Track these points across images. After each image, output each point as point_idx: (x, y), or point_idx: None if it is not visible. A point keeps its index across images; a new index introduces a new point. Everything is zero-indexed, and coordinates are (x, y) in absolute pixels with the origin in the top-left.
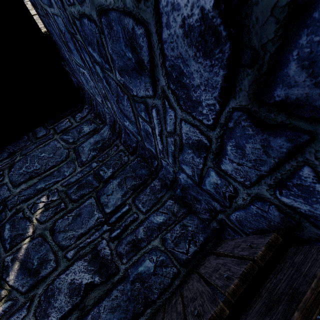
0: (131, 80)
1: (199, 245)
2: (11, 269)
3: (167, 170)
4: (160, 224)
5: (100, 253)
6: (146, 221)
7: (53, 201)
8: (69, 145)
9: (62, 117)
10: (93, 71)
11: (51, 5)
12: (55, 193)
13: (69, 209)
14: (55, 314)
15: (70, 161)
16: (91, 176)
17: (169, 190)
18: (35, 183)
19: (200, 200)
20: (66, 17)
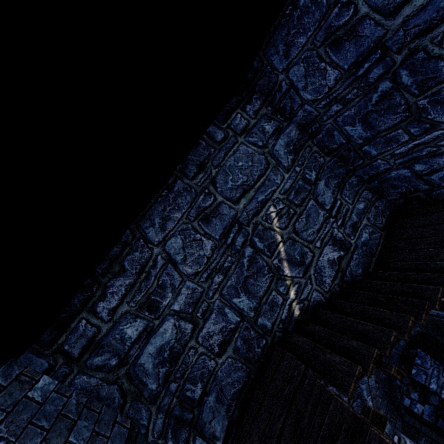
0: (442, 110)
1: (386, 217)
2: (282, 267)
3: (373, 167)
4: (363, 209)
5: (336, 237)
6: (354, 209)
7: (281, 209)
8: (262, 149)
9: (230, 110)
10: (365, 80)
11: (386, 16)
12: (279, 202)
13: (299, 213)
14: (328, 279)
15: (273, 168)
16: (301, 181)
17: (364, 183)
18: (253, 196)
19: (399, 187)
20: (403, 39)
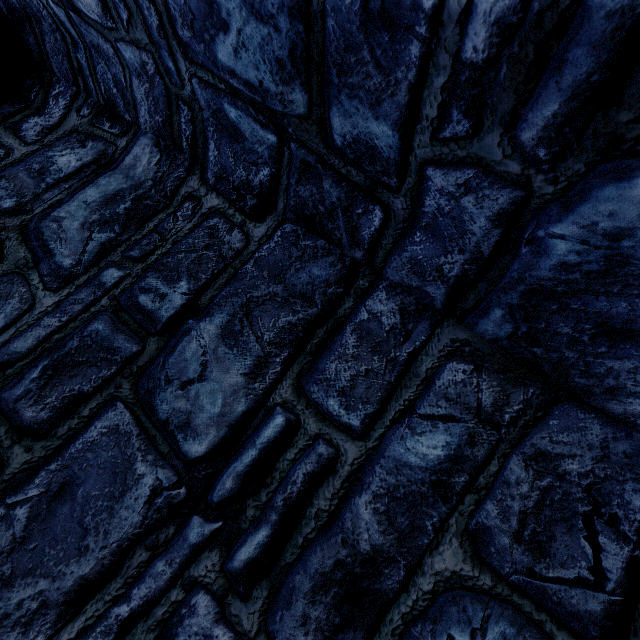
0: None
1: (637, 533)
2: None
3: (441, 231)
4: (439, 470)
5: None
6: (375, 465)
7: None
8: (1, 218)
9: None
10: None
11: None
12: None
13: (13, 474)
14: None
15: (6, 276)
16: (104, 319)
17: (443, 323)
18: None
19: None
20: None
